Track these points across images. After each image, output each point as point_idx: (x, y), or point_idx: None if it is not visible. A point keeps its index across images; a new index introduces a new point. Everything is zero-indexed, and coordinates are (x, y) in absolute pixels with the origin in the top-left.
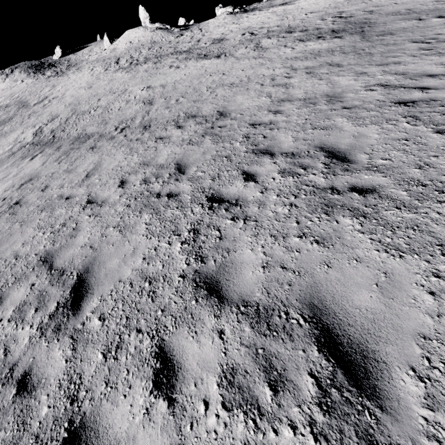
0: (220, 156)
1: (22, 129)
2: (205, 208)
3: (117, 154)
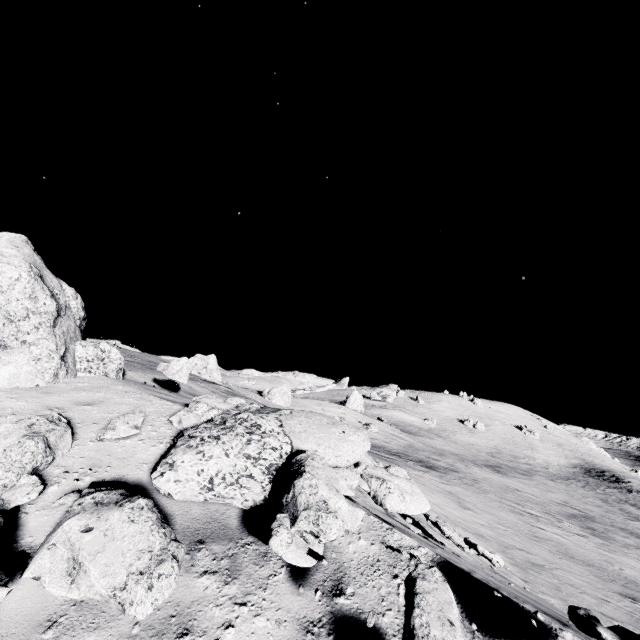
0: (623, 503)
1: (633, 524)
2: (638, 507)
3: (630, 509)
